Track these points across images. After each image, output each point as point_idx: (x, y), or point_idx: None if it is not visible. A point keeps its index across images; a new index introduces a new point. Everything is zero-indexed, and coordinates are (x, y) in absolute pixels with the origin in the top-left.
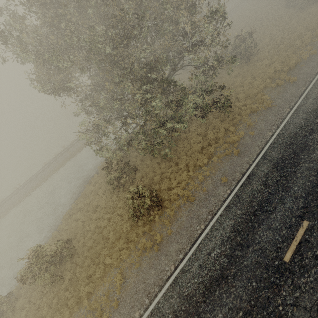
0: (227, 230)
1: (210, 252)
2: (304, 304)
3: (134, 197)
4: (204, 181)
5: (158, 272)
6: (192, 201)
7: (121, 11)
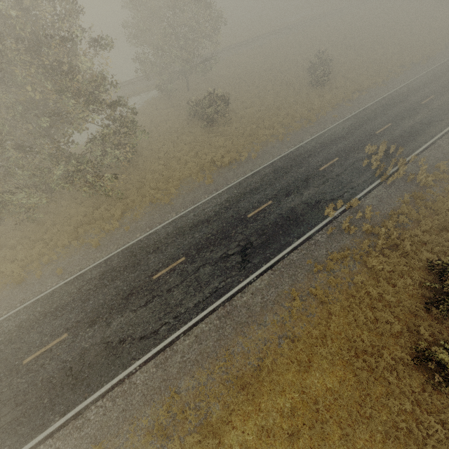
0: (15, 323)
1: None
2: (2, 397)
3: None
4: (50, 264)
5: None
6: (18, 283)
7: None
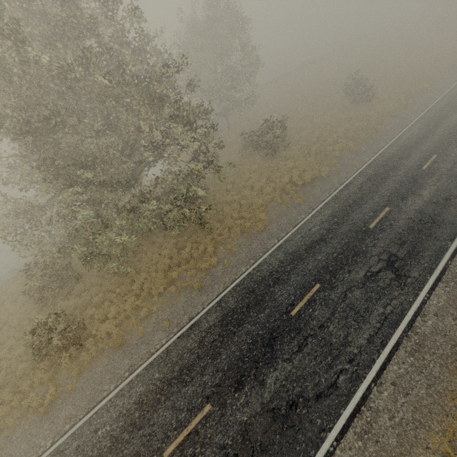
0: (132, 399)
1: (99, 429)
2: None
3: (36, 331)
4: (148, 317)
5: (30, 447)
6: (119, 346)
7: (43, 90)
